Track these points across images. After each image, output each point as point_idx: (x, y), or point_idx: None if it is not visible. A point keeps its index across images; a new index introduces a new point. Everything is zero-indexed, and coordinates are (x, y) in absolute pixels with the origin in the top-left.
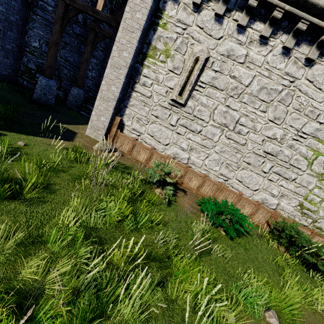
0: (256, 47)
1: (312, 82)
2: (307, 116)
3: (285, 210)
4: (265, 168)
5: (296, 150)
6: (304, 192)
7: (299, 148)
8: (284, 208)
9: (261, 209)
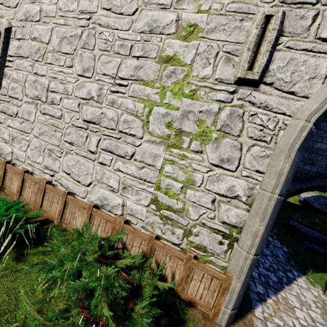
0: None
1: (110, 10)
2: (118, 54)
3: (137, 215)
4: (91, 145)
5: (121, 107)
6: (153, 175)
7: (123, 103)
8: (135, 212)
9: (96, 216)
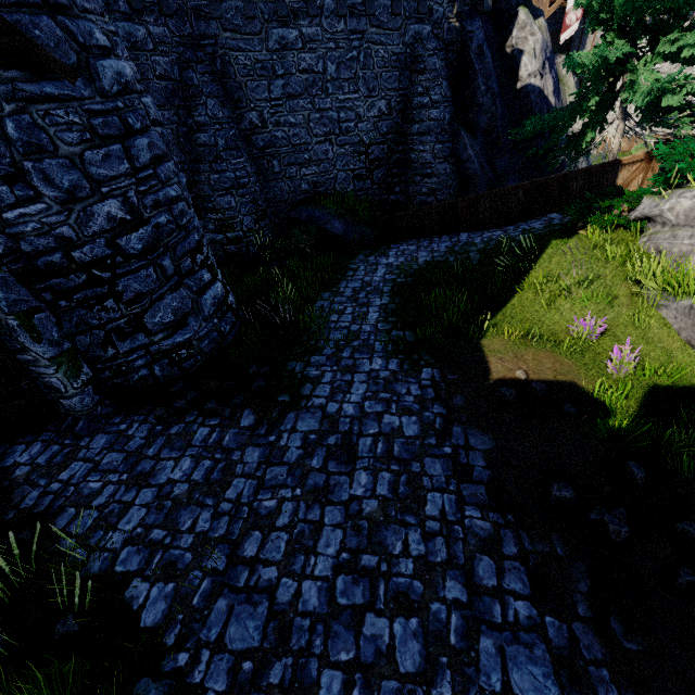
0: None
1: None
2: None
3: None
4: None
5: None
6: None
7: None
8: None
9: None
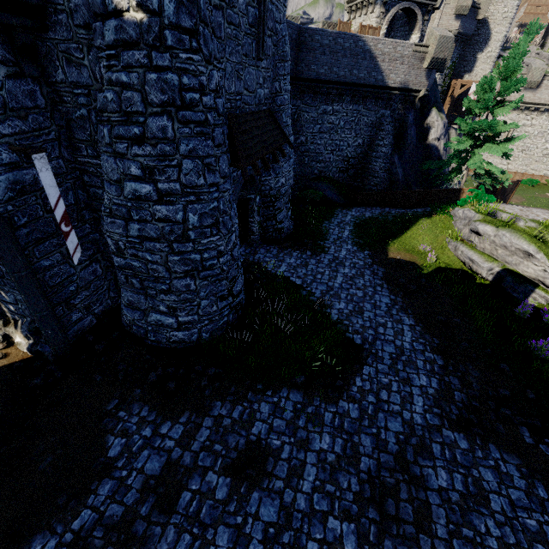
0: (534, 120)
1: None
2: None
3: None
4: (543, 161)
5: None
6: None
7: None
8: None
9: (544, 178)
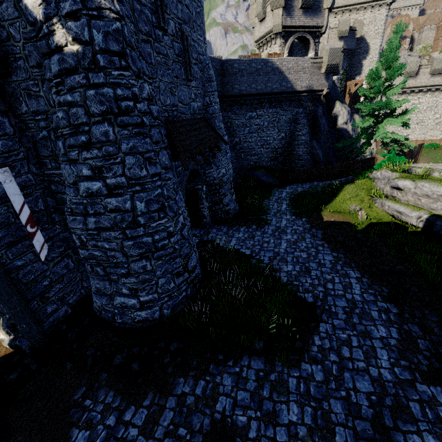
0: (421, 99)
1: None
2: None
3: None
4: (437, 128)
5: None
6: None
7: None
8: None
9: (441, 141)
